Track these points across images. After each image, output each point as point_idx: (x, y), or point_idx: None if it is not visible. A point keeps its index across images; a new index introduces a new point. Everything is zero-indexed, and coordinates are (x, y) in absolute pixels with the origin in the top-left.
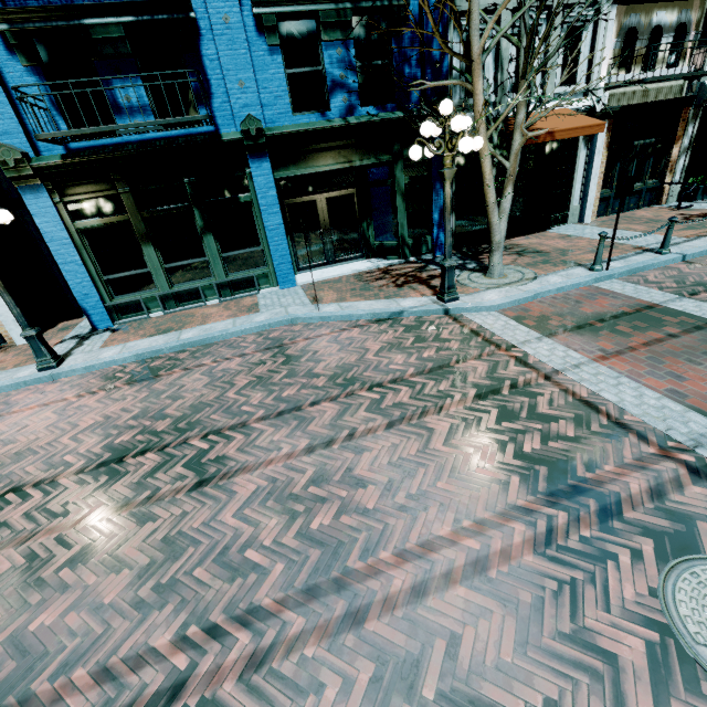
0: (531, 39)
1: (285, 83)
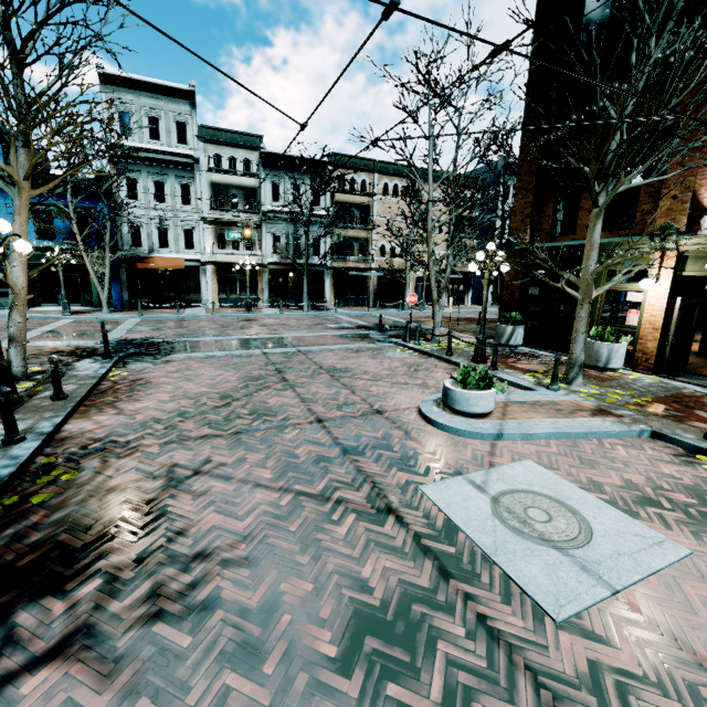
0: (166, 230)
1: (34, 229)
